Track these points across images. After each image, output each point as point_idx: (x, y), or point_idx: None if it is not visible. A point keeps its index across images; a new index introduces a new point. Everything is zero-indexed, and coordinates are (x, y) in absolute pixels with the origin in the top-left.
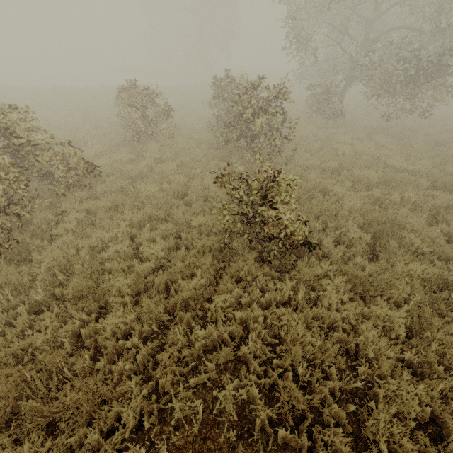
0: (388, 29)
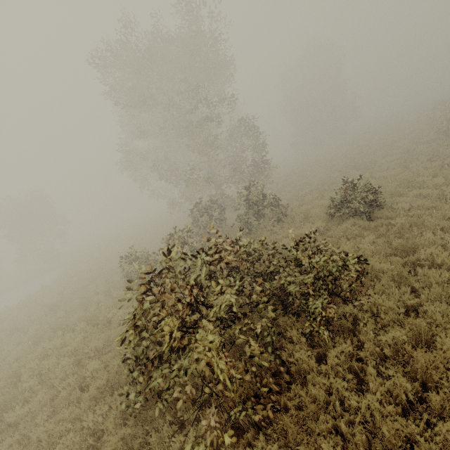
0: (220, 160)
